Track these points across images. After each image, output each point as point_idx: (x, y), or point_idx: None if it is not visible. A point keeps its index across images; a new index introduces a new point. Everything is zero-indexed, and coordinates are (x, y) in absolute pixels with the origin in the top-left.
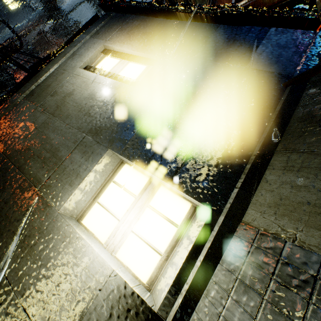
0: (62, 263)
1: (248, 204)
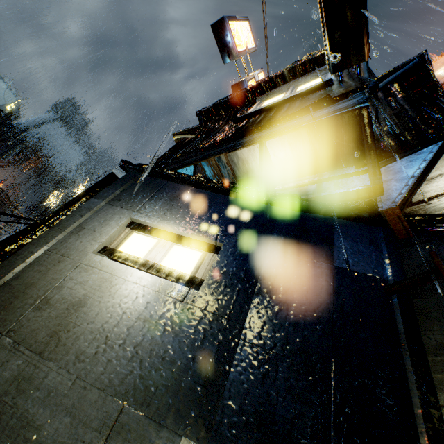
0: None
1: None
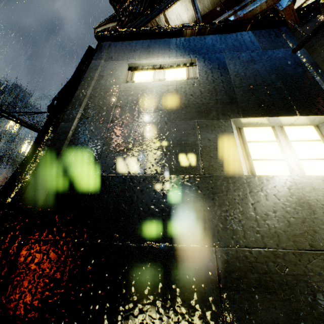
0: (294, 199)
1: None
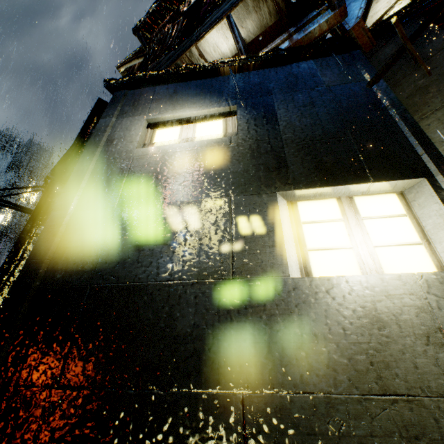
0: (360, 313)
1: (443, 158)
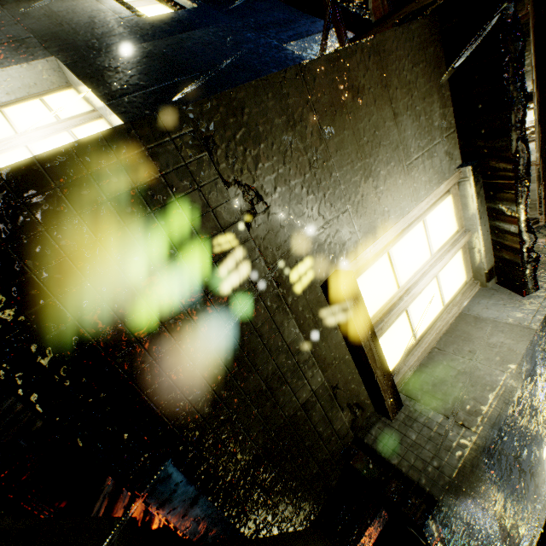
0: None
1: None
